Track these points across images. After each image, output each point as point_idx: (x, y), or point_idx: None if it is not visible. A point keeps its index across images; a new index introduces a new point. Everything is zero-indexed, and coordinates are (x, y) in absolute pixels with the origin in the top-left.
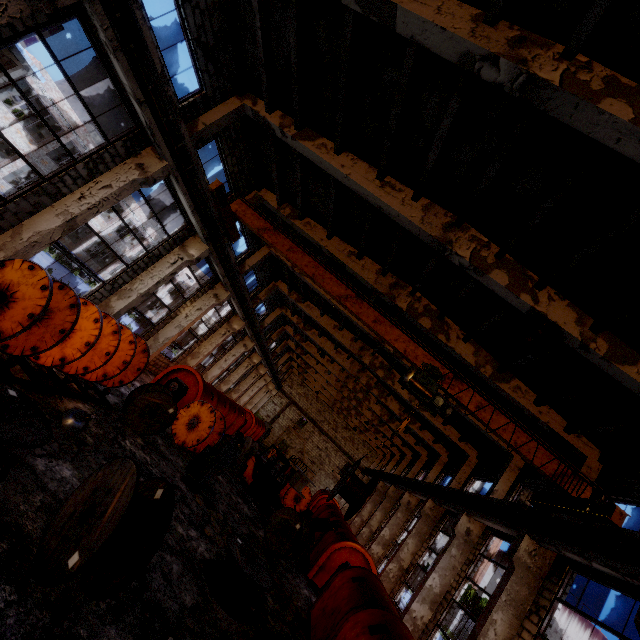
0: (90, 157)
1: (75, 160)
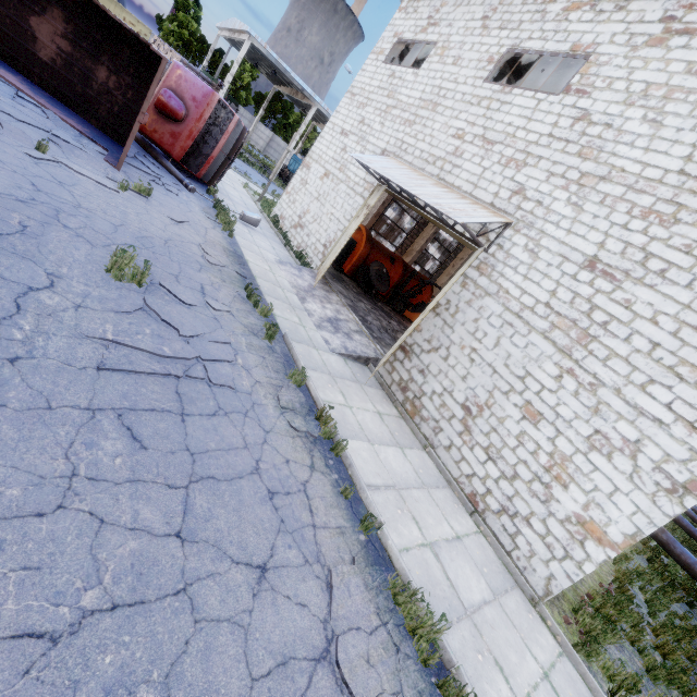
0: (455, 250)
1: (450, 253)
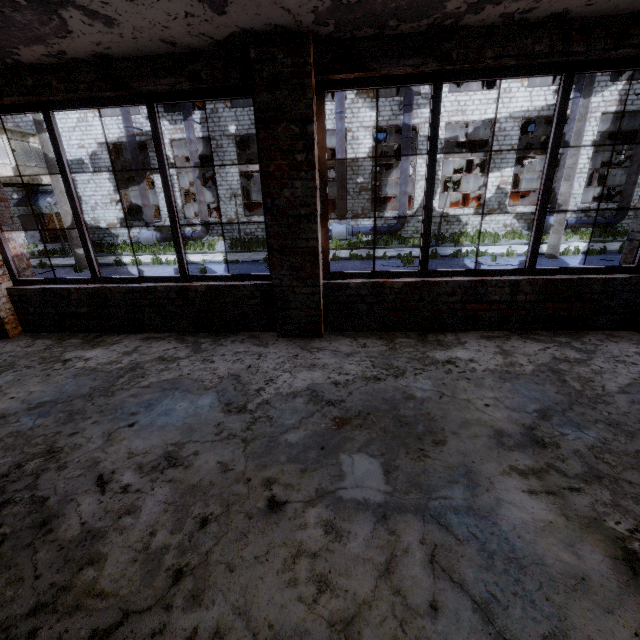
0: None
1: None
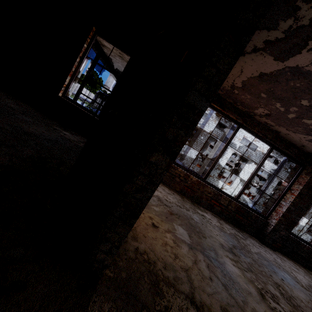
0: None
1: None
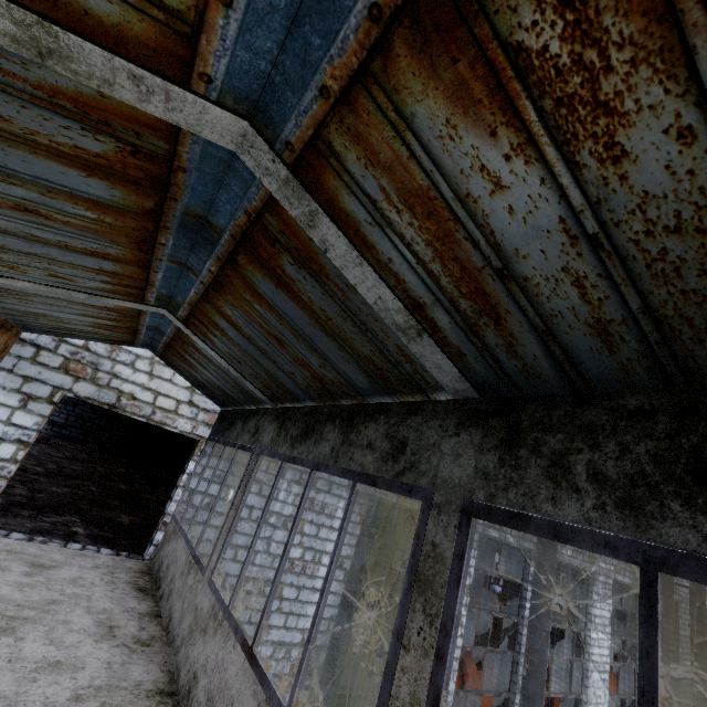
0: None
1: None
